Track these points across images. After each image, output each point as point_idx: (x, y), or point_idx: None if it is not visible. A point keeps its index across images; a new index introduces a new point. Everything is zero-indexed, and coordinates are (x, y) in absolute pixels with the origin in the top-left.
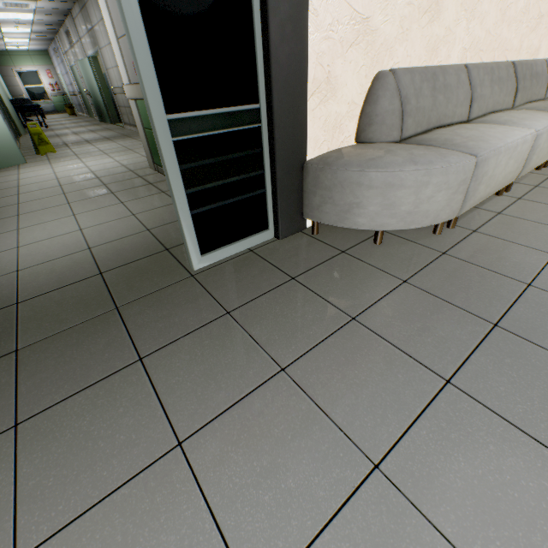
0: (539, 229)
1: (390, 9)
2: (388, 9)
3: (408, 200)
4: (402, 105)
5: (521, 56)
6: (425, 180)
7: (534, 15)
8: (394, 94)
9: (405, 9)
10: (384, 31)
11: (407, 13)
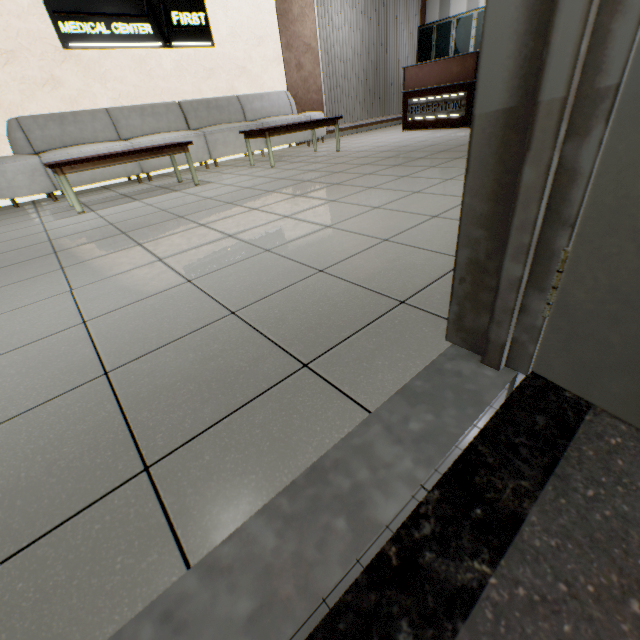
0: (108, 194)
1: (5, 88)
2: (3, 89)
3: (3, 181)
4: (27, 135)
5: (209, 96)
6: (4, 170)
7: (200, 71)
8: (18, 130)
9: (21, 87)
10: (8, 98)
11: (25, 88)
